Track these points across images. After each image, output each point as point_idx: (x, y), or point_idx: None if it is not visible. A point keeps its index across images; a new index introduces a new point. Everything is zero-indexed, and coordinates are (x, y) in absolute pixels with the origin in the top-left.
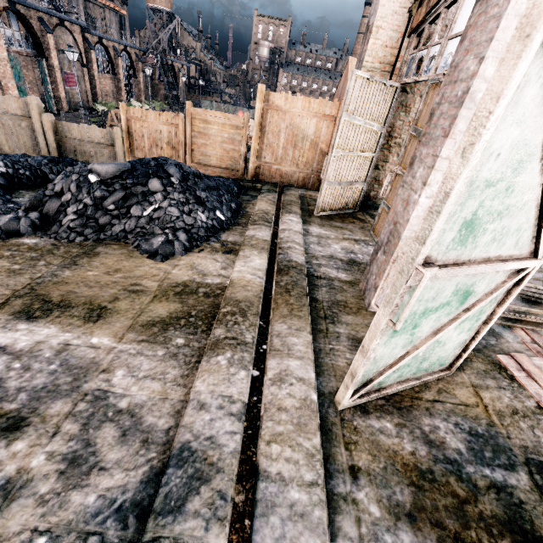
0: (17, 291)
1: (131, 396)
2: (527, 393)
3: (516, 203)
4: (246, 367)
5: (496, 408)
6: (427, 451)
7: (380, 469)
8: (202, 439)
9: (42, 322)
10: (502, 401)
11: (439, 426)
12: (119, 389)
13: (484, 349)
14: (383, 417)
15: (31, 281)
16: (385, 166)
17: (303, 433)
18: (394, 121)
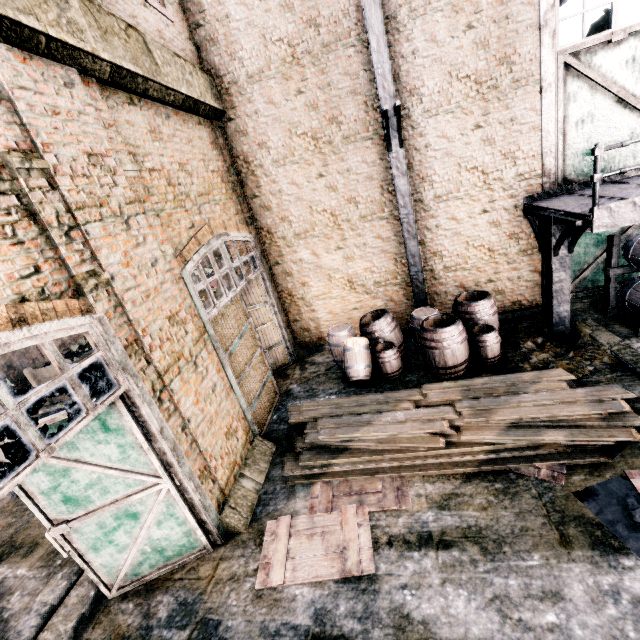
0: (4, 541)
1: (13, 609)
2: (260, 556)
3: (91, 480)
4: (70, 578)
5: (220, 577)
6: (139, 622)
7: (101, 639)
8: (15, 633)
9: (3, 564)
10: (231, 569)
11: (164, 600)
12: (10, 605)
13: (264, 517)
14: (132, 600)
15: (15, 530)
16: (303, 317)
17: (65, 621)
18: (286, 285)
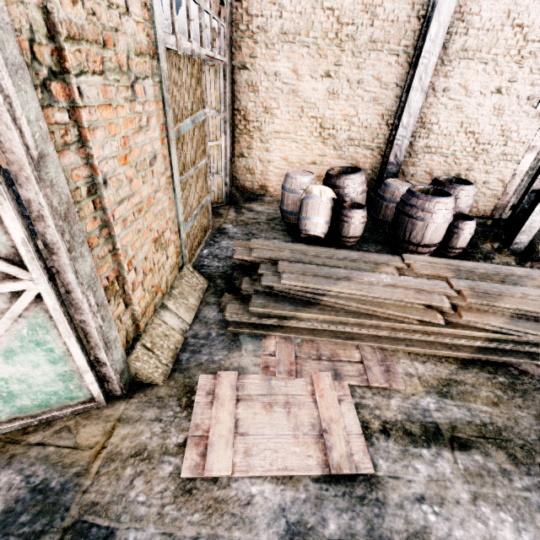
0: None
1: None
2: (187, 425)
3: None
4: None
5: (116, 449)
6: None
7: None
8: None
9: None
10: (137, 439)
11: None
12: None
13: (194, 368)
14: None
15: None
16: (251, 153)
17: None
18: (245, 103)
